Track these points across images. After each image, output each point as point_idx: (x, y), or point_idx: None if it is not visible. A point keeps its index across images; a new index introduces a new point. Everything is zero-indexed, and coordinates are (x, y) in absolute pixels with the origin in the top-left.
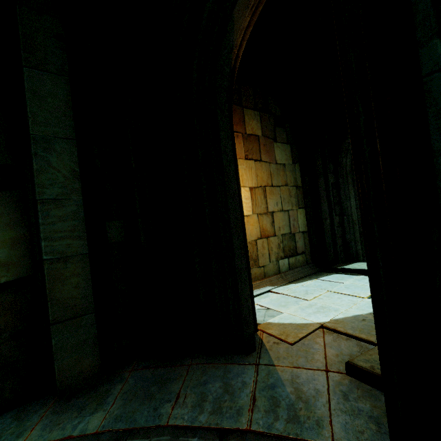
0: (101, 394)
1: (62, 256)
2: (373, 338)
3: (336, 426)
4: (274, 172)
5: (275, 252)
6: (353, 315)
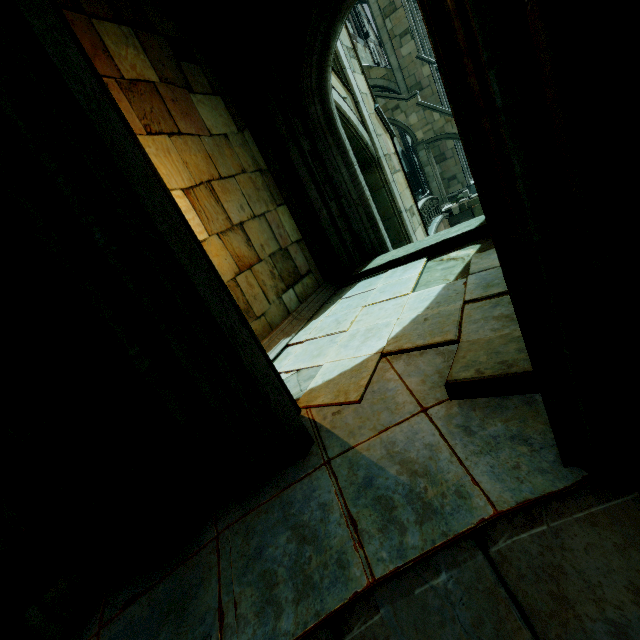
0: None
1: None
2: (450, 336)
3: (484, 482)
4: (214, 152)
5: (271, 286)
6: (411, 321)
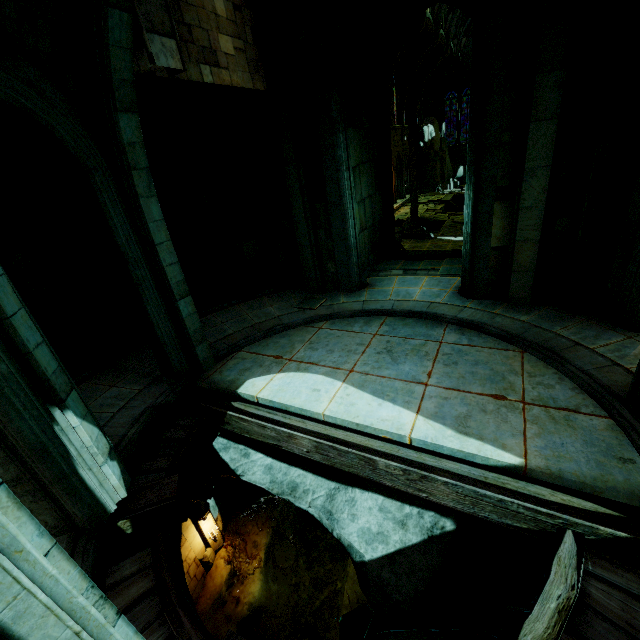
0: (527, 311)
1: (525, 239)
2: None
3: None
4: None
5: None
6: None
